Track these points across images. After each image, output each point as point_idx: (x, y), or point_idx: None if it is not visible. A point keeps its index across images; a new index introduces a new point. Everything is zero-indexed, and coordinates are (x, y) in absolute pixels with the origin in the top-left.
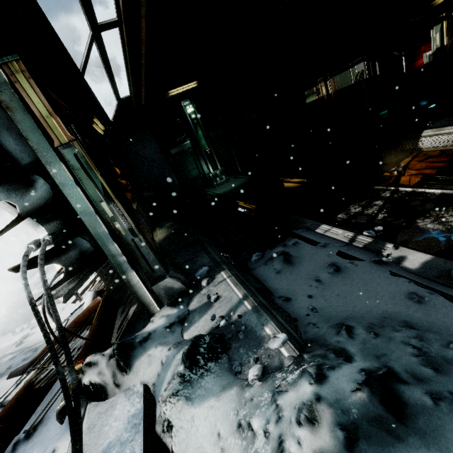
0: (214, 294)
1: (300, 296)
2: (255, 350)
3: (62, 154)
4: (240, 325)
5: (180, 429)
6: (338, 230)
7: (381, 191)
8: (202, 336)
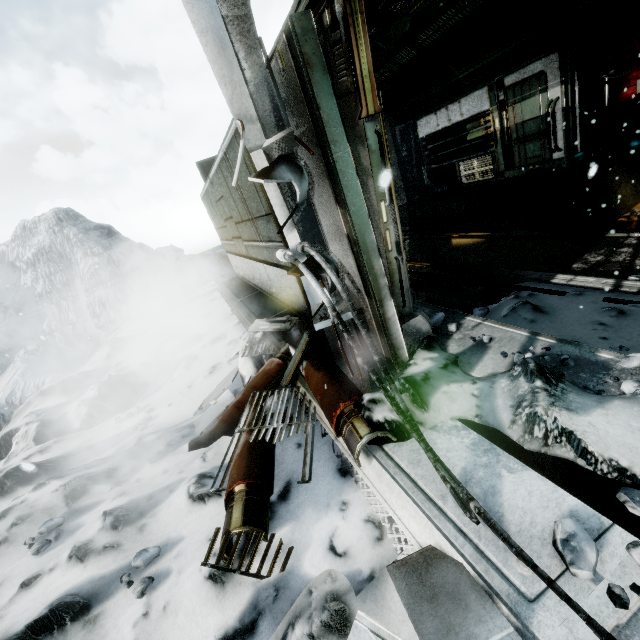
0: (479, 336)
1: (589, 339)
2: (604, 372)
3: (364, 129)
4: (556, 357)
5: (586, 433)
6: (588, 278)
7: (620, 239)
8: (533, 359)
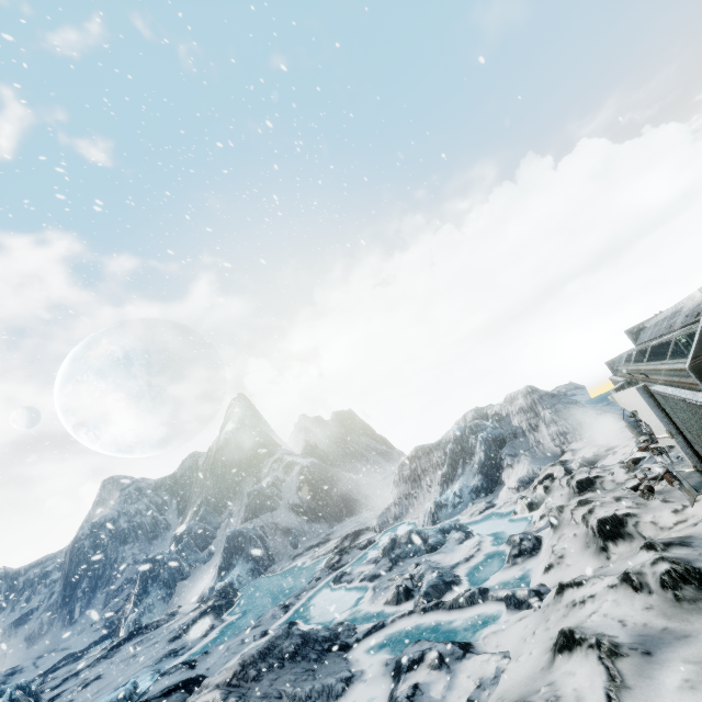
0: None
1: None
2: None
3: None
4: None
5: None
6: None
7: None
8: None
